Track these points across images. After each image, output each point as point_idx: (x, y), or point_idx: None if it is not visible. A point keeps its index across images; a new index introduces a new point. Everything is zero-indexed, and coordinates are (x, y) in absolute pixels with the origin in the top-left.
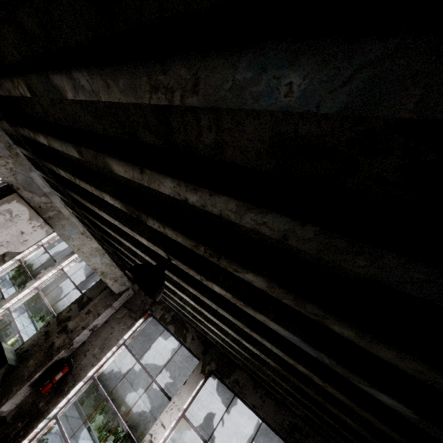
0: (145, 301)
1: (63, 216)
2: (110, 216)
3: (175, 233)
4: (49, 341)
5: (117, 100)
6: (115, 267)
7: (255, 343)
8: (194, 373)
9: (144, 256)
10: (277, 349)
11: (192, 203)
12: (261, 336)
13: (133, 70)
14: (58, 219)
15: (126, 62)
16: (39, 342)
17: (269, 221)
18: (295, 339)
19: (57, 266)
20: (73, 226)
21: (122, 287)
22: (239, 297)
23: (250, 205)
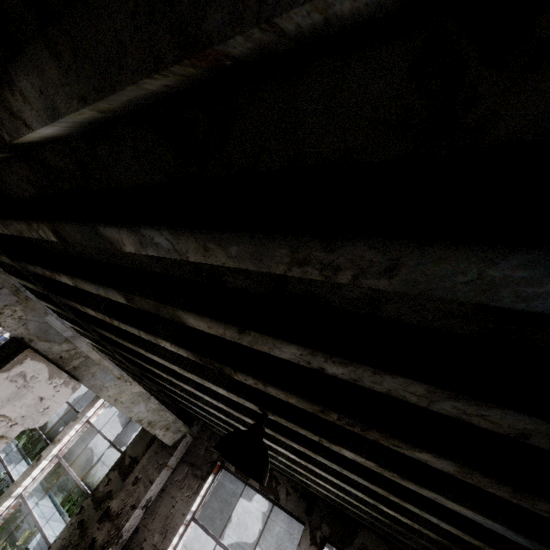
0: (211, 448)
1: (92, 362)
2: (164, 360)
3: (285, 394)
4: (87, 538)
5: (219, 264)
6: (165, 411)
7: (402, 508)
8: (301, 547)
9: (215, 403)
10: (450, 527)
11: (333, 374)
12: (422, 508)
13: (264, 240)
14: (86, 368)
15: (251, 231)
16: (73, 541)
17: (494, 415)
18: (495, 526)
19: (80, 418)
20: (105, 372)
21: (176, 435)
22: (391, 468)
23: (458, 395)
